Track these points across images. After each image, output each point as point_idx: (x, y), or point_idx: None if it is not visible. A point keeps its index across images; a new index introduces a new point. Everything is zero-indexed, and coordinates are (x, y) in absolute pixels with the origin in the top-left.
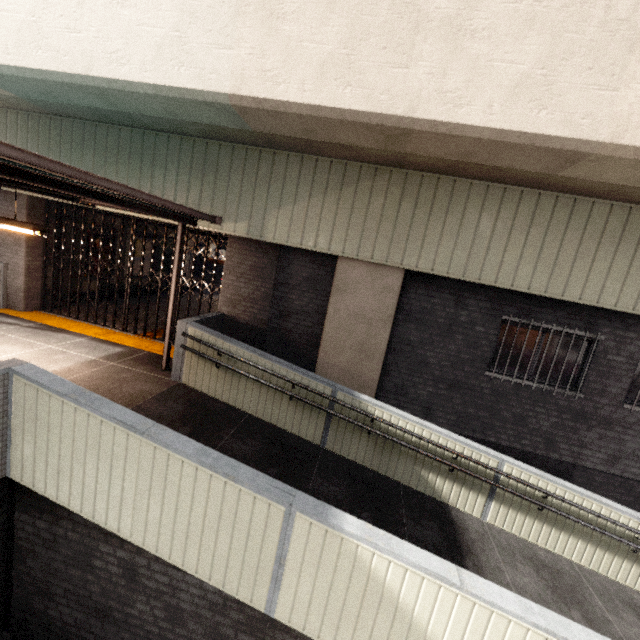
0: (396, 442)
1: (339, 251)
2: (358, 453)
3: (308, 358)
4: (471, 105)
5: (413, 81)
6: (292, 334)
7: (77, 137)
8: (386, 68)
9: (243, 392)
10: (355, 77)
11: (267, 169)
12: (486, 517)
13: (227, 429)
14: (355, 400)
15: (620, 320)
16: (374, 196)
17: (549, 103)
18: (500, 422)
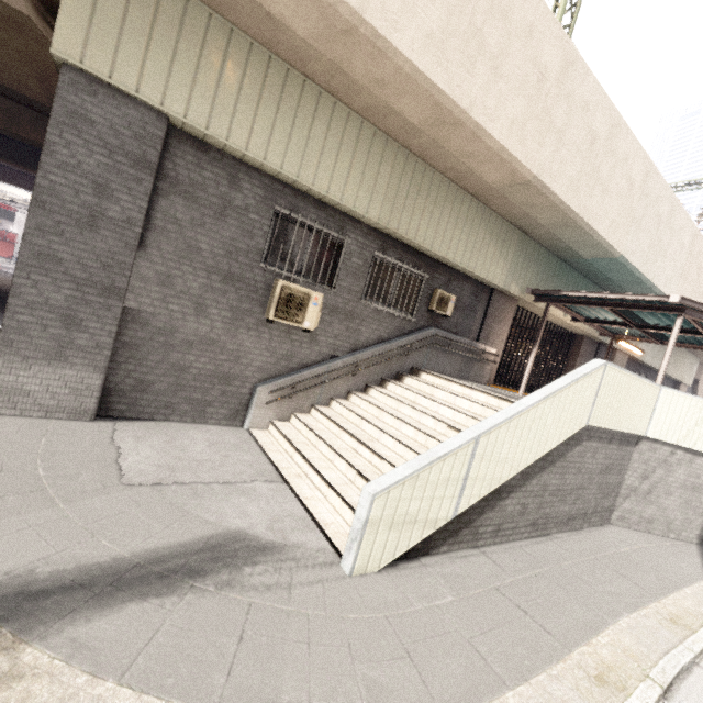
0: None
1: (621, 348)
2: None
3: None
4: None
5: None
6: None
7: (564, 275)
8: None
9: None
10: None
11: None
12: None
13: None
14: None
15: (650, 372)
16: None
17: None
18: None
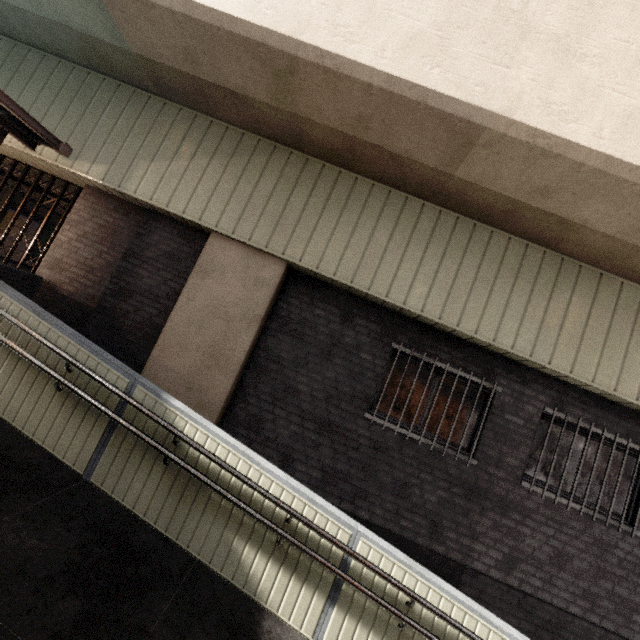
0: (202, 480)
1: (212, 223)
2: (141, 496)
3: (139, 357)
4: (363, 44)
5: (305, 6)
6: (127, 320)
7: None
8: None
9: None
10: None
11: (152, 117)
12: (321, 638)
13: None
14: (160, 404)
15: (518, 372)
16: (267, 173)
17: (443, 63)
18: (376, 489)
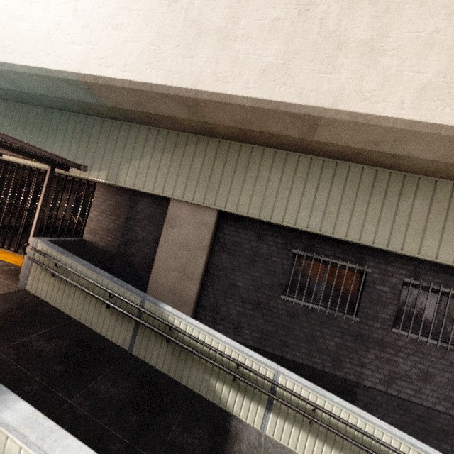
0: (187, 349)
1: (170, 194)
2: (159, 359)
3: (145, 278)
4: (235, 82)
5: (196, 66)
6: (134, 258)
7: (2, 111)
8: (179, 58)
9: (72, 299)
10: (158, 63)
11: (125, 135)
12: (265, 429)
13: (40, 329)
14: (159, 310)
15: (382, 256)
16: (196, 156)
17: (287, 81)
18: (294, 340)
